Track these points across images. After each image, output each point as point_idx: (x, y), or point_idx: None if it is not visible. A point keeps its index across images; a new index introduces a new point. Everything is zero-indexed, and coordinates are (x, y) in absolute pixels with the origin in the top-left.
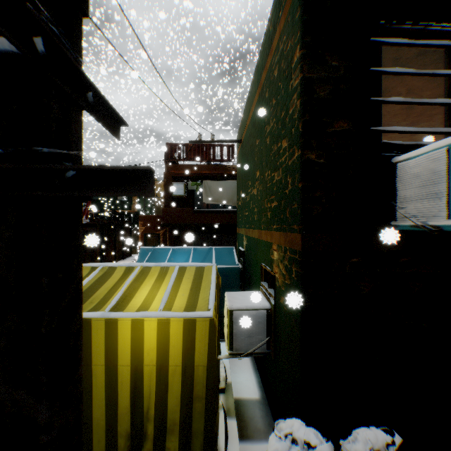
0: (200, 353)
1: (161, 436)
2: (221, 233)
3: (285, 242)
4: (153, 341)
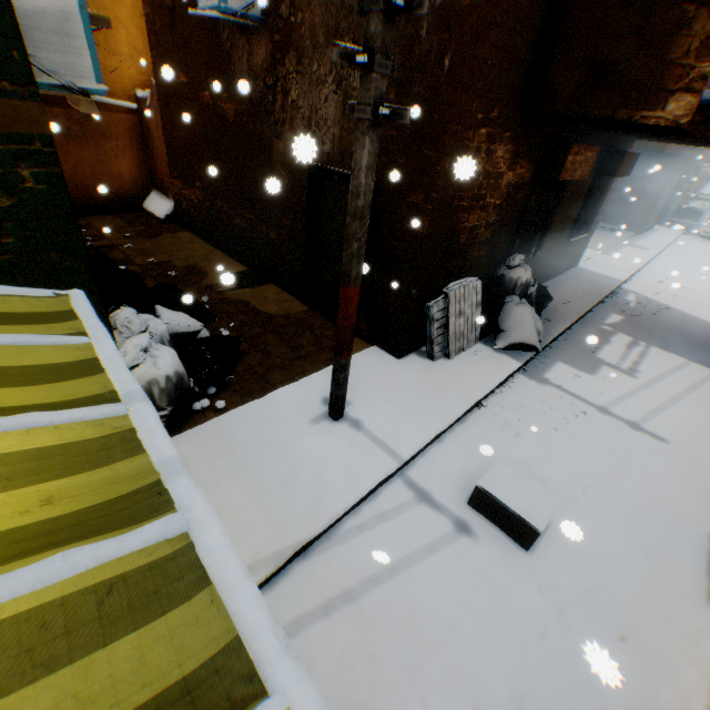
0: None
1: None
2: None
3: None
4: None
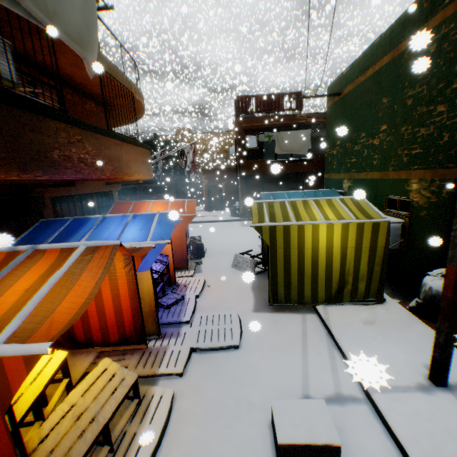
0: (380, 241)
1: (354, 283)
2: (287, 182)
3: (432, 176)
4: (353, 235)
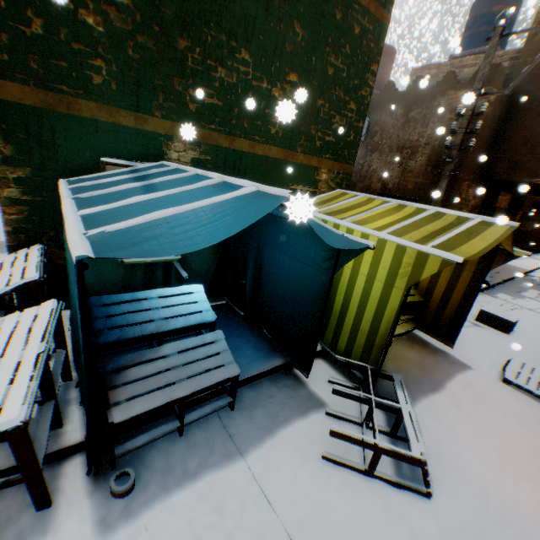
0: None
1: None
2: None
3: (340, 169)
4: None
